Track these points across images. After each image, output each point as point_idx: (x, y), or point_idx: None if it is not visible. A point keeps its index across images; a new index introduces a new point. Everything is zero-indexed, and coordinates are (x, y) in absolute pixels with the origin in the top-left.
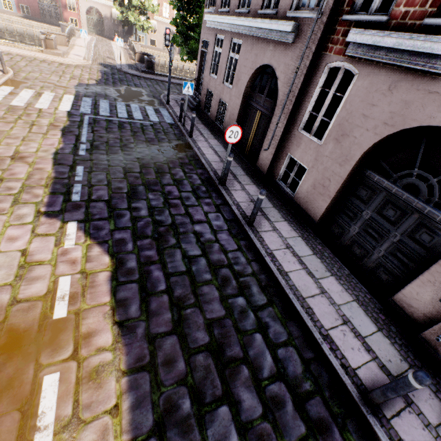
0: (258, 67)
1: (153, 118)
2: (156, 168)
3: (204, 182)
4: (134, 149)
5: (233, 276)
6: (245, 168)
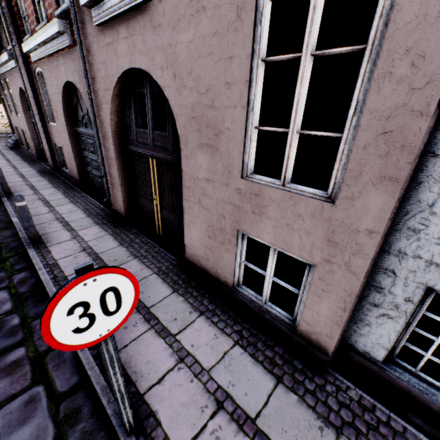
0: (19, 92)
1: None
2: None
3: None
4: None
5: None
6: (41, 170)
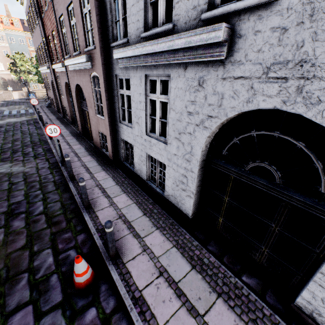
0: (51, 81)
1: (22, 112)
2: (14, 122)
3: (35, 122)
4: (6, 120)
5: (29, 133)
6: (58, 117)
